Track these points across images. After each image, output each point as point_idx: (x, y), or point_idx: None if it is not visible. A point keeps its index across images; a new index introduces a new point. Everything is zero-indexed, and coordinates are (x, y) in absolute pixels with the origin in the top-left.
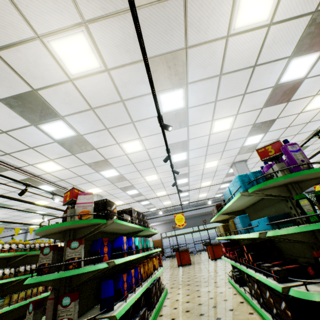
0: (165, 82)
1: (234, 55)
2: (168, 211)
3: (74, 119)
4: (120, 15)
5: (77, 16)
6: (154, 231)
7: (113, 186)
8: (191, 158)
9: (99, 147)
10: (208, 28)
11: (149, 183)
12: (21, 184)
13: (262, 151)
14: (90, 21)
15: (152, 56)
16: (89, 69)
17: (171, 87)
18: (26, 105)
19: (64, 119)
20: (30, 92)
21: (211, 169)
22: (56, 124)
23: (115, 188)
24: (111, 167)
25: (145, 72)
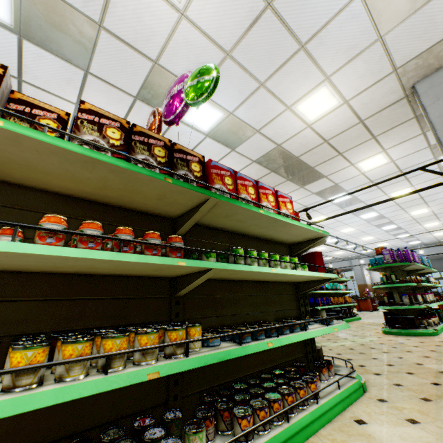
0: (329, 195)
1: (375, 174)
2: None
3: None
4: (296, 190)
5: None
6: (343, 279)
7: None
8: (384, 213)
9: None
10: (345, 177)
11: (346, 233)
12: None
13: (376, 250)
14: None
15: (316, 192)
16: None
17: (335, 195)
18: None
19: None
20: None
21: (424, 214)
22: None
23: None
24: None
25: (314, 196)
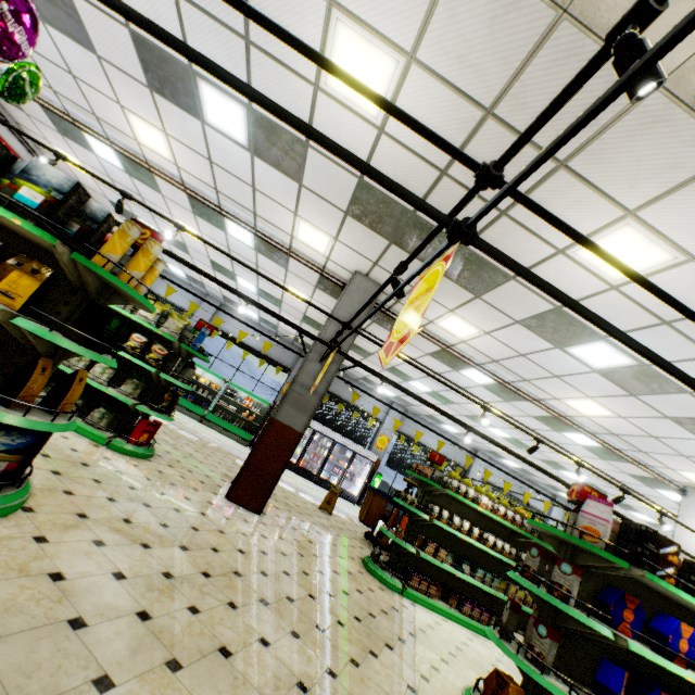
0: None
1: None
2: None
3: None
4: None
5: (614, 211)
6: None
7: None
8: None
9: None
10: None
11: None
12: (543, 422)
13: None
14: (640, 207)
15: None
16: (648, 266)
17: None
18: (547, 324)
19: (606, 339)
20: (552, 310)
21: None
22: (592, 346)
23: None
24: None
25: None
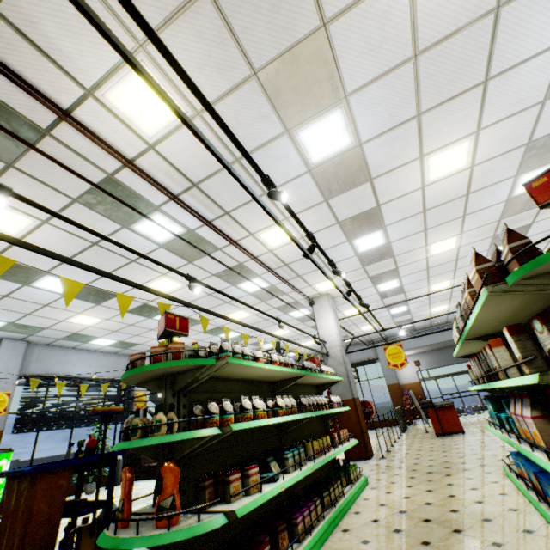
0: None
1: None
2: (432, 329)
3: (366, 98)
4: None
5: None
6: None
7: (360, 274)
8: None
9: (379, 175)
10: None
11: (429, 262)
12: (225, 278)
13: None
14: None
15: None
16: None
17: None
18: (293, 76)
19: (346, 103)
20: (314, 34)
21: None
22: (326, 121)
23: (361, 279)
24: (377, 227)
25: None
